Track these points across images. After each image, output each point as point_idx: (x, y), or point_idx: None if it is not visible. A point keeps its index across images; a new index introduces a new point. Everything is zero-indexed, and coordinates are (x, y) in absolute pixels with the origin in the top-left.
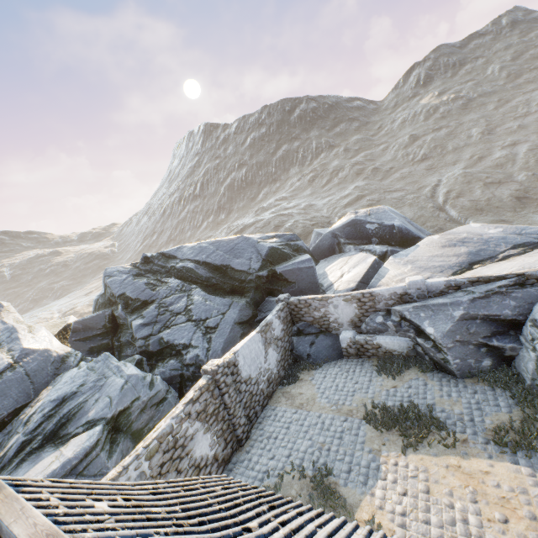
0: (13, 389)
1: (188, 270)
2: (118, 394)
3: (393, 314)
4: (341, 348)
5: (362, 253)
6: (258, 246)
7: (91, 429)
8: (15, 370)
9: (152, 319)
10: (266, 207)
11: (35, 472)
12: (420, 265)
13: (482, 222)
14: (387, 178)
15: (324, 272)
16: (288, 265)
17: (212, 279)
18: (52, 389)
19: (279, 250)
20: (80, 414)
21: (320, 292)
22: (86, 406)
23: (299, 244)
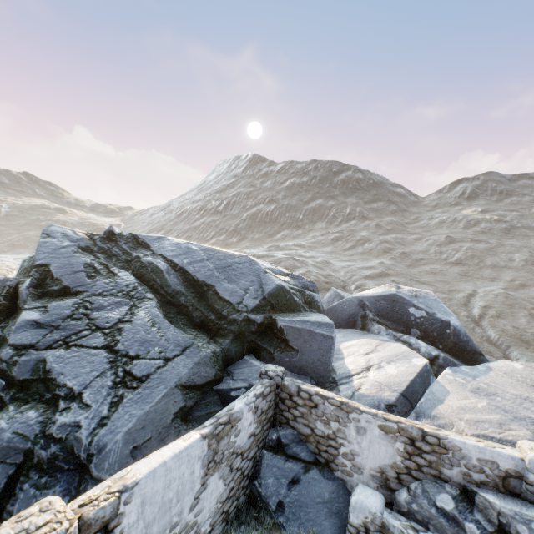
0: None
1: (155, 270)
2: None
3: (480, 507)
4: (345, 516)
5: (401, 344)
6: (263, 277)
7: None
8: None
9: (54, 320)
10: (281, 246)
11: None
12: (504, 405)
13: (530, 358)
14: (415, 267)
15: (338, 349)
16: (297, 320)
17: (181, 296)
18: None
19: (289, 294)
20: None
21: (329, 381)
22: None
23: (315, 297)
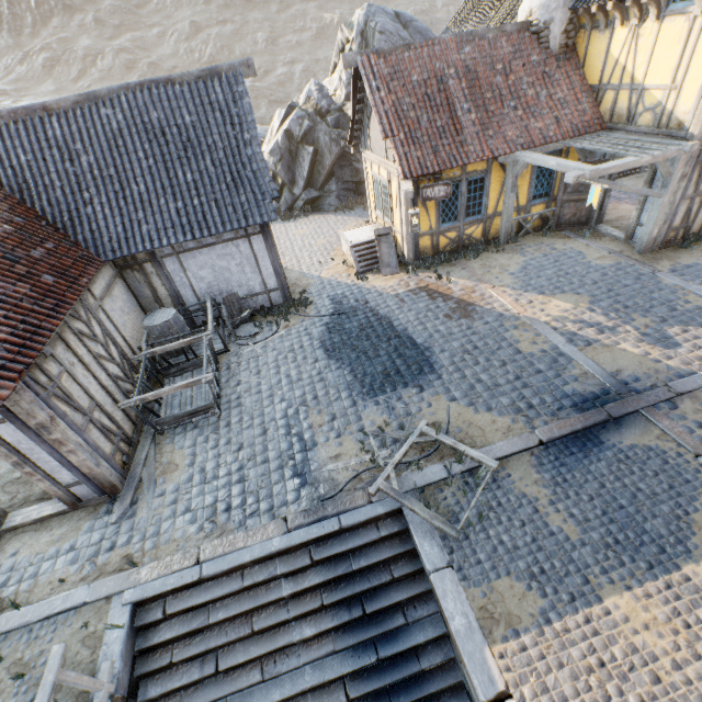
0: None
1: None
2: None
3: None
4: None
5: None
6: None
7: None
8: None
9: None
10: None
11: None
12: None
13: None
14: None
15: None
16: None
17: None
18: None
19: None
20: None
21: None
22: None
23: None
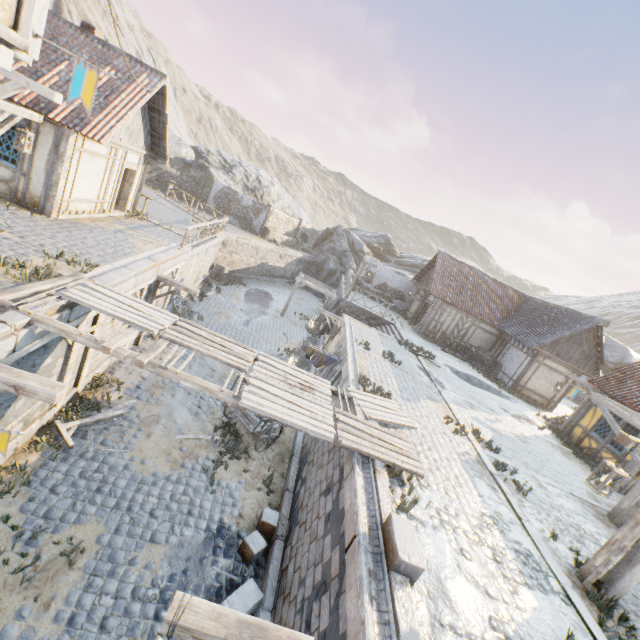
0: None
1: None
2: None
3: None
4: None
5: None
6: (627, 357)
7: None
8: None
9: None
10: None
11: None
12: None
13: None
14: None
15: None
16: None
17: None
18: None
19: None
20: None
21: None
22: None
23: None
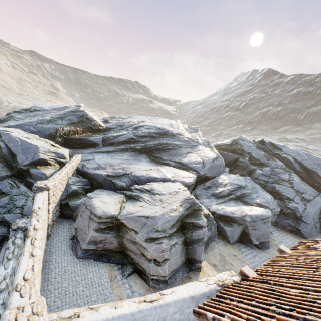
0: (215, 168)
1: (288, 161)
2: (270, 201)
3: None
4: None
5: None
6: None
7: (259, 207)
8: (216, 161)
9: (268, 174)
10: (289, 139)
11: (245, 209)
12: None
13: None
14: None
15: None
16: None
17: (301, 173)
18: (229, 178)
19: None
20: (250, 197)
21: None
22: (251, 195)
23: None
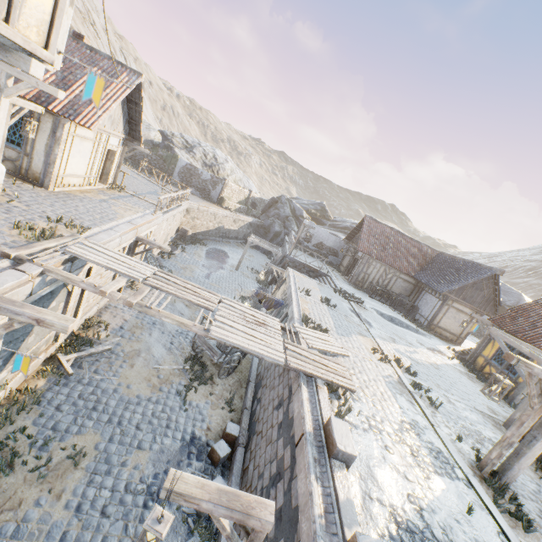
0: None
1: None
2: None
3: None
4: None
5: None
6: (521, 301)
7: None
8: None
9: None
10: None
11: None
12: None
13: None
14: None
15: None
16: None
17: None
18: None
19: None
20: None
21: None
22: None
23: None
